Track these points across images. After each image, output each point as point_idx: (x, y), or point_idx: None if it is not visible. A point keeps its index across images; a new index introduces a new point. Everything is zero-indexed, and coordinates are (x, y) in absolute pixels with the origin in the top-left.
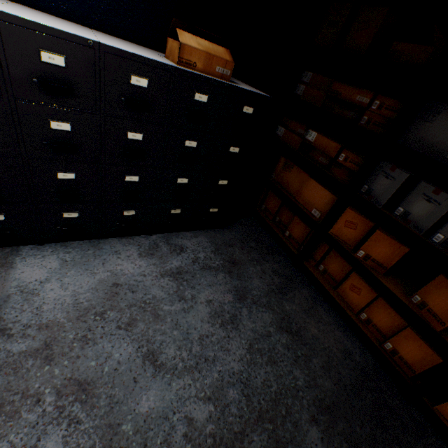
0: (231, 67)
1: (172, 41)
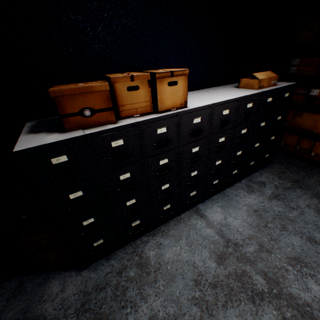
0: (276, 78)
1: (247, 80)
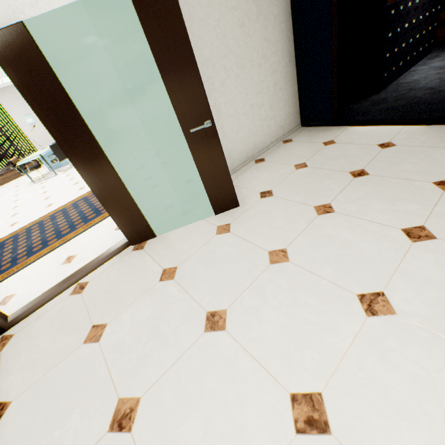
0: None
1: None
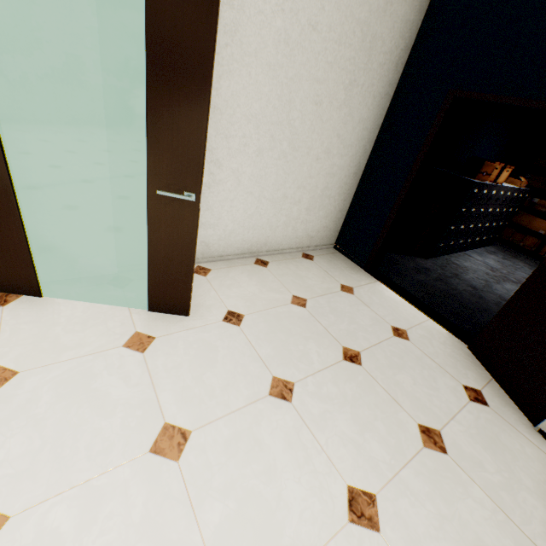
0: (526, 184)
1: (513, 179)
